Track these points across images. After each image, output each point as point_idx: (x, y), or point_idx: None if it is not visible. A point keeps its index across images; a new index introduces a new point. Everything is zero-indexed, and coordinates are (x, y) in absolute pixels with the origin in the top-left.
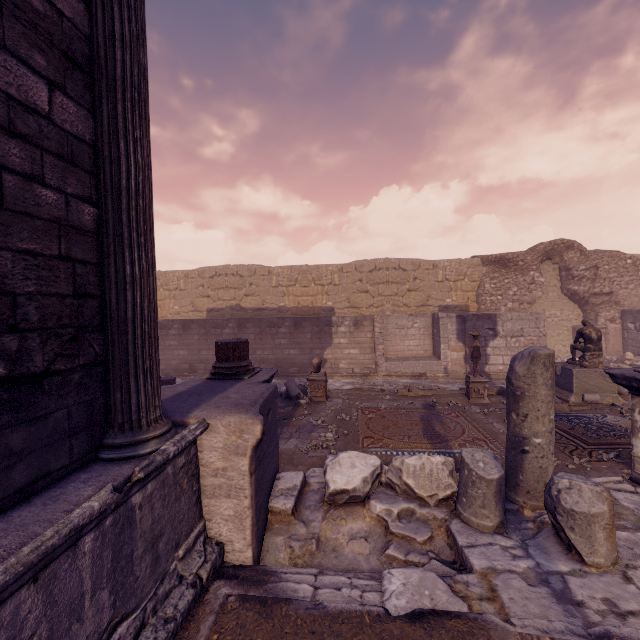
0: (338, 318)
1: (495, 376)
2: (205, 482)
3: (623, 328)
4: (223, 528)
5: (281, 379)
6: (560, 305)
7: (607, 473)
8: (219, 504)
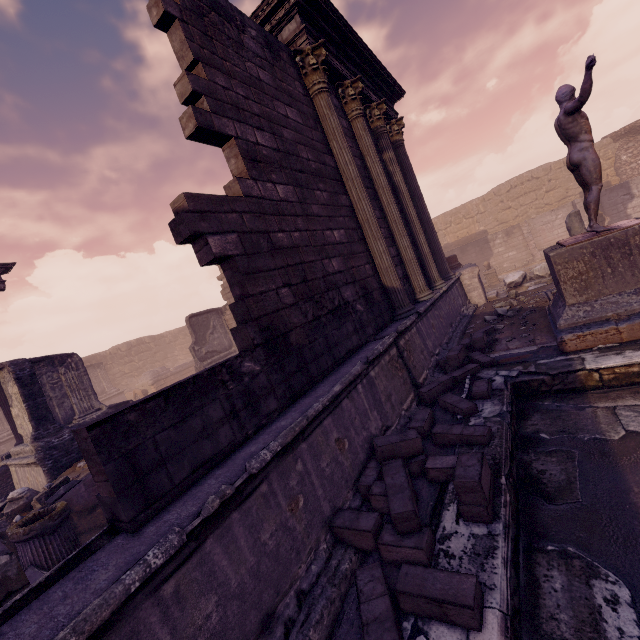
0: (492, 235)
1: None
2: (466, 289)
3: None
4: (475, 300)
5: None
6: None
7: None
8: (472, 294)
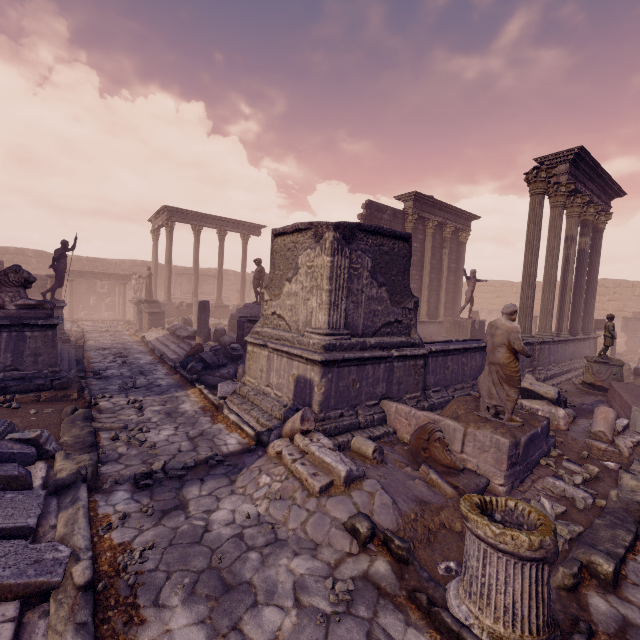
0: None
1: None
2: None
3: None
4: None
5: None
6: None
7: None
8: None
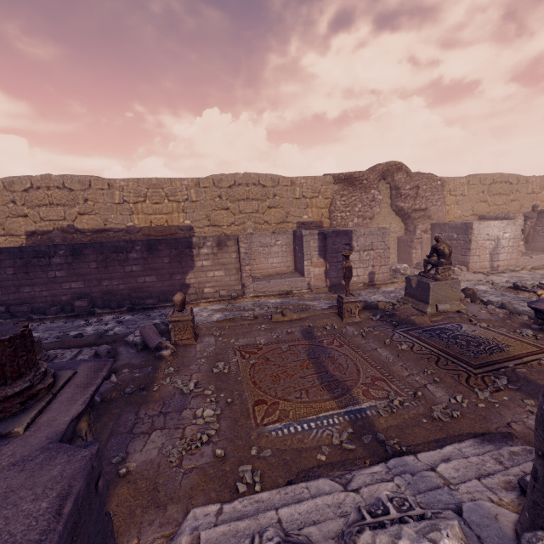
0: (199, 239)
1: (351, 287)
2: None
3: (432, 237)
4: None
5: (137, 314)
6: (389, 219)
7: (516, 409)
8: None
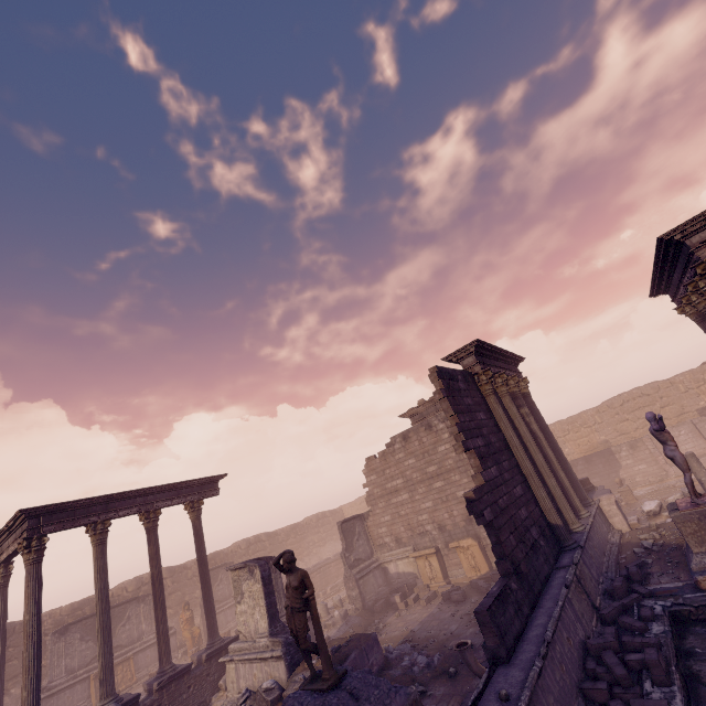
0: (615, 447)
1: None
2: (606, 515)
3: None
4: (618, 526)
5: None
6: None
7: None
8: (613, 519)
